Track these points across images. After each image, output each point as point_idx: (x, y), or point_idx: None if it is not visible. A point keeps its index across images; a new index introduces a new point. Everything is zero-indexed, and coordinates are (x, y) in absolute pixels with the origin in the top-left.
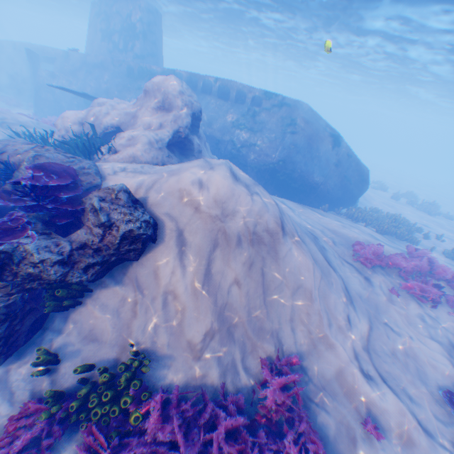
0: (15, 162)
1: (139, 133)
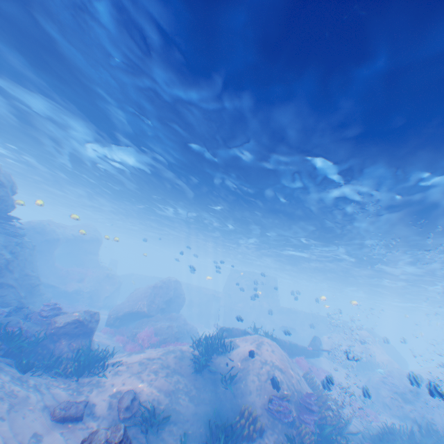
0: (404, 374)
1: (384, 356)
